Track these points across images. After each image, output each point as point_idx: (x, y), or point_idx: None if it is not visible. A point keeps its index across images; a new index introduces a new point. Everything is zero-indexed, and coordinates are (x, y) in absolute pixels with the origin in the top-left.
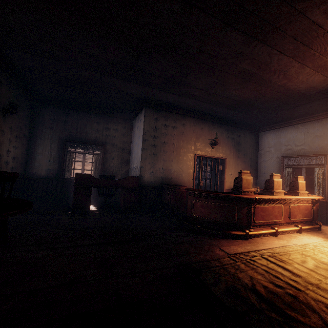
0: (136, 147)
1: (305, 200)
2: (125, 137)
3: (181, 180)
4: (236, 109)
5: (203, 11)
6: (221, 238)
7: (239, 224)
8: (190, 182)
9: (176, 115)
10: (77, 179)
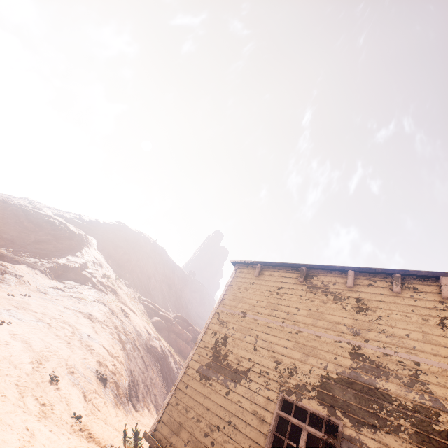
0: None
1: None
2: None
3: None
4: None
5: None
6: None
7: None
8: None
9: None
10: None
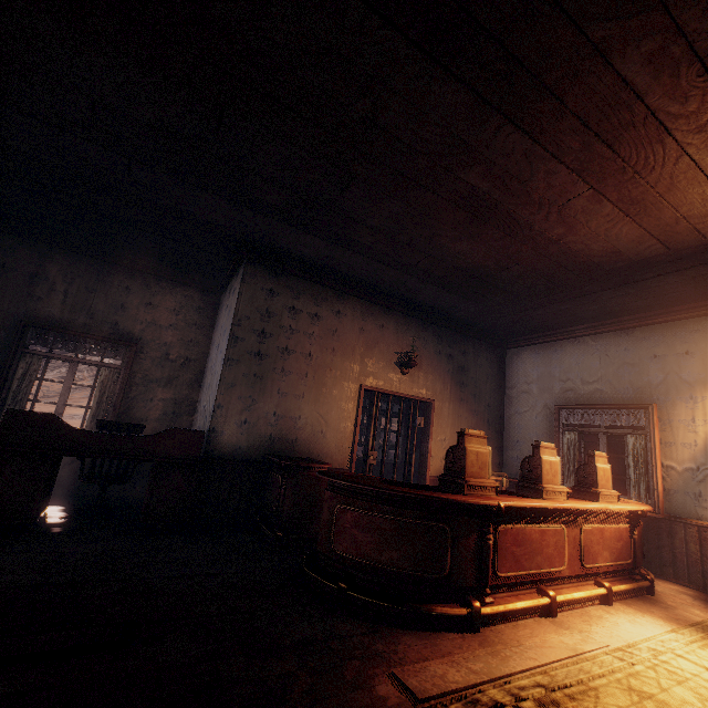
0: (216, 356)
1: (614, 513)
2: (195, 331)
3: (322, 446)
4: (457, 289)
5: (373, 6)
6: (404, 628)
7: (455, 583)
8: (344, 454)
9: (321, 289)
10: (7, 427)
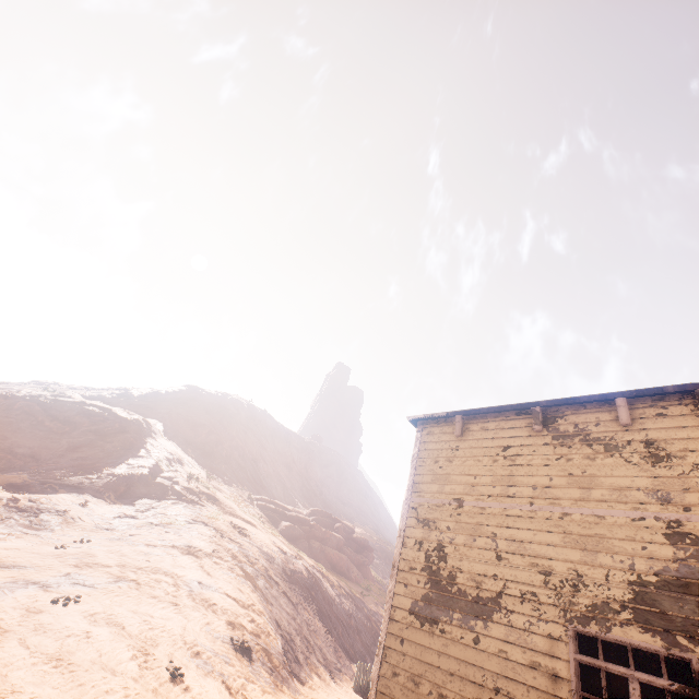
0: None
1: None
2: None
3: None
4: None
5: None
6: None
7: None
8: None
9: None
10: None
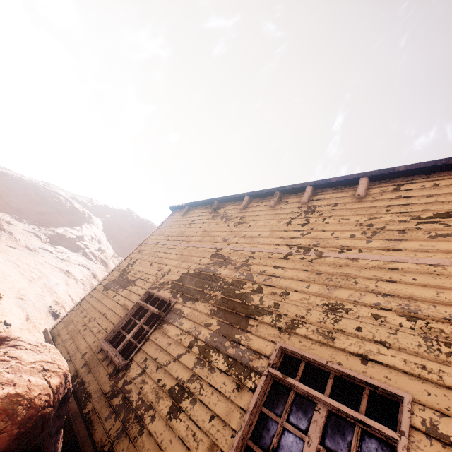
0: None
1: None
2: None
3: None
4: None
5: None
6: None
7: None
8: None
9: None
10: None
